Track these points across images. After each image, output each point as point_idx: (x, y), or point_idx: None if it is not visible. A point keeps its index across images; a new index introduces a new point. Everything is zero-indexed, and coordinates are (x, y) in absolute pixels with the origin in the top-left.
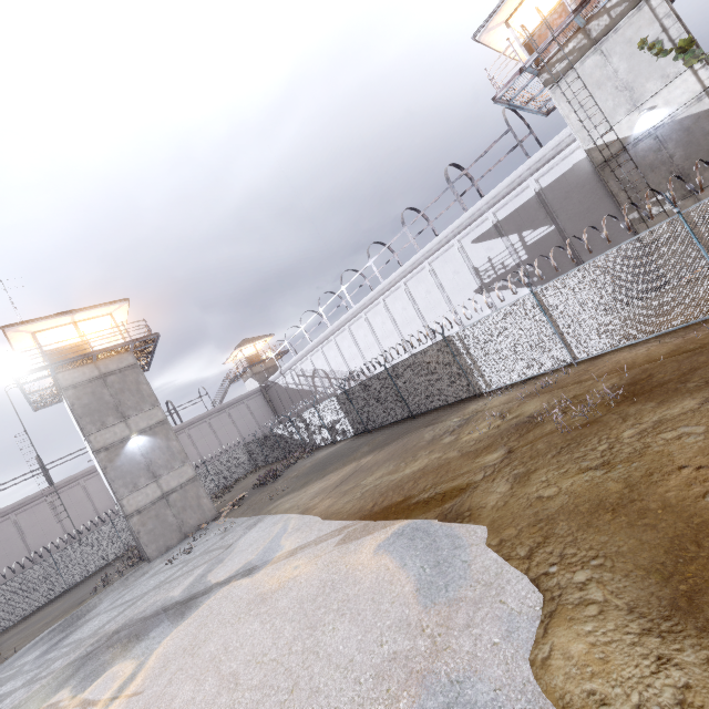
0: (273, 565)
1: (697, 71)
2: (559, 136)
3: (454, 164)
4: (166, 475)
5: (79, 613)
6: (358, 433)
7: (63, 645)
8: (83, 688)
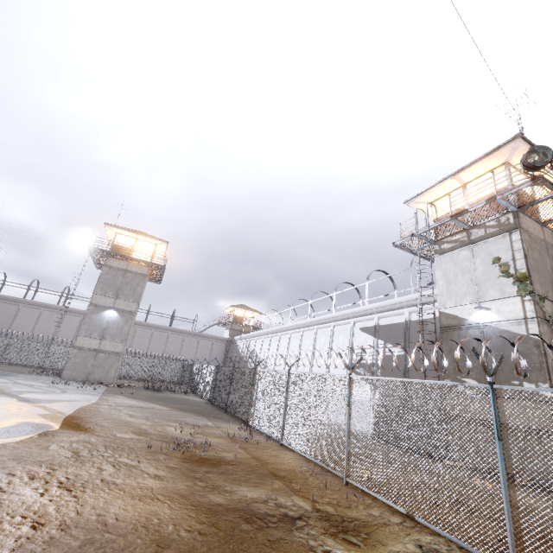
0: (28, 404)
1: (525, 301)
2: (431, 291)
3: (385, 272)
4: (108, 341)
5: (11, 374)
6: (209, 400)
7: None
8: None
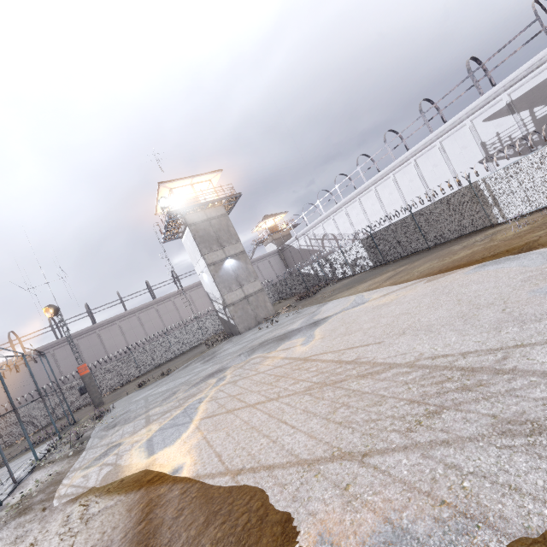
0: (373, 301)
1: None
2: None
3: (473, 57)
4: (246, 285)
5: (208, 353)
6: (376, 266)
7: (219, 356)
8: (272, 350)
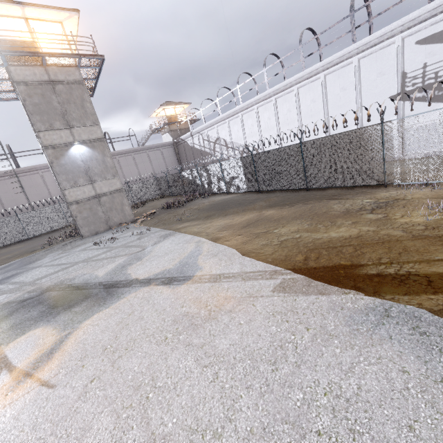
0: (195, 284)
1: None
2: None
3: None
4: (100, 182)
5: (29, 258)
6: (250, 191)
7: (11, 281)
8: (8, 339)
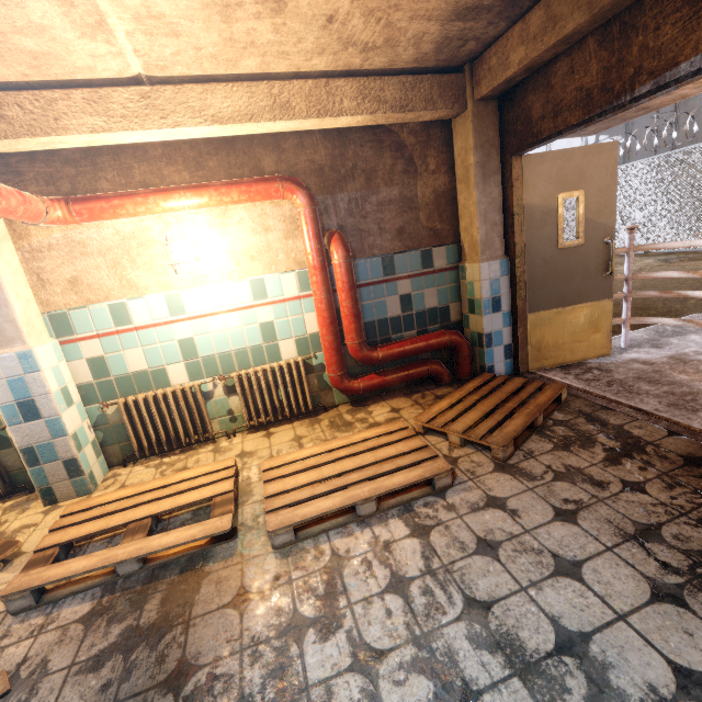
0: None
1: None
2: None
3: None
4: None
5: None
6: None
7: None
8: None
